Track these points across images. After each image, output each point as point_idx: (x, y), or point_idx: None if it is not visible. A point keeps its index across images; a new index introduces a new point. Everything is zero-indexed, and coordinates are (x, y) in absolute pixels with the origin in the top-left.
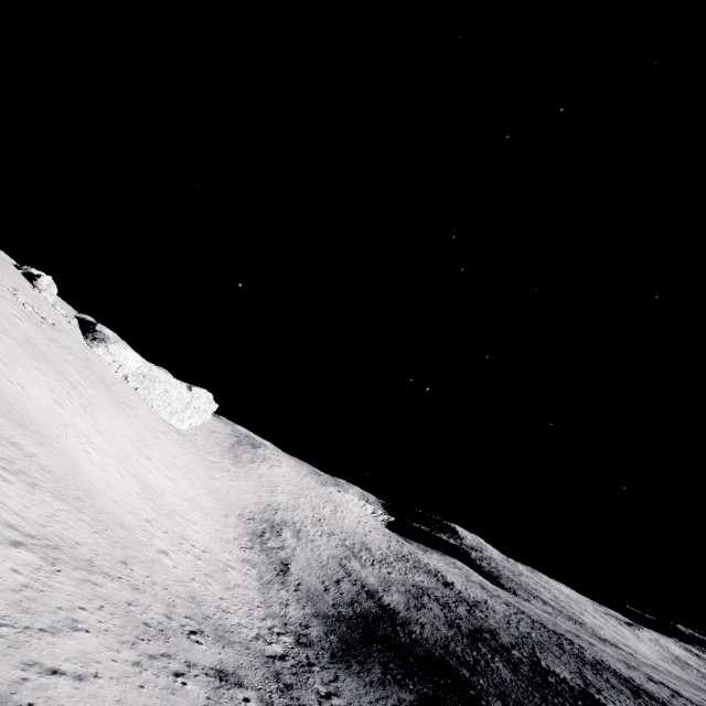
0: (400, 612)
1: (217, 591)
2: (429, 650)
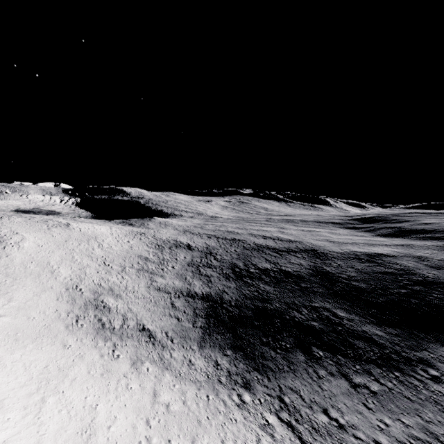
0: (211, 293)
1: (214, 443)
2: (247, 306)
